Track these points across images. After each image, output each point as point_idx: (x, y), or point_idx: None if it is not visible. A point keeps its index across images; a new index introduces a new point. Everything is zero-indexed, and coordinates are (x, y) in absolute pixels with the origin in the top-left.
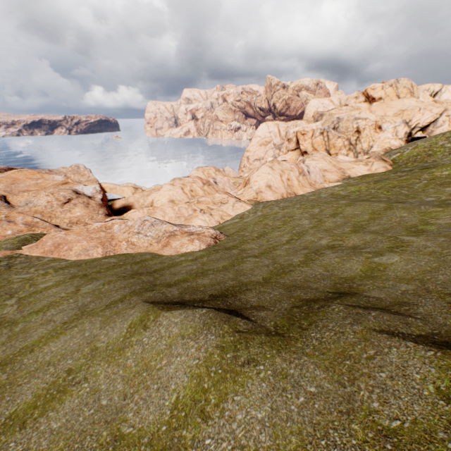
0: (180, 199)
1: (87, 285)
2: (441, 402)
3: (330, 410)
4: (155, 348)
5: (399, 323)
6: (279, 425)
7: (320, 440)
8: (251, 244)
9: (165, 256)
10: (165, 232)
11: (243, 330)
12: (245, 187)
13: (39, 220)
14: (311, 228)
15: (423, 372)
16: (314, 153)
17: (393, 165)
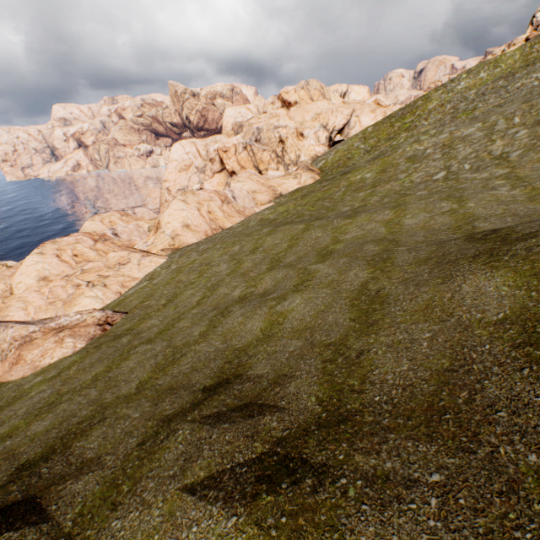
0: (57, 273)
1: None
2: None
3: None
4: None
5: (242, 441)
6: None
7: None
8: (153, 318)
9: (12, 384)
10: (13, 341)
11: None
12: (157, 232)
13: None
14: (228, 275)
15: None
16: (239, 174)
17: (321, 173)
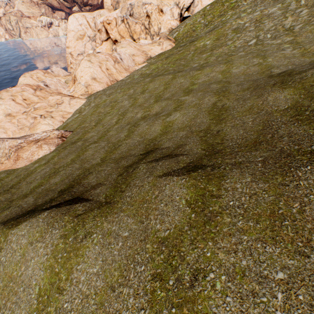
0: (16, 111)
1: None
2: (187, 208)
3: (135, 243)
4: (13, 262)
5: (173, 164)
6: (108, 269)
7: (131, 265)
8: (91, 132)
9: (21, 169)
10: (10, 148)
11: (82, 212)
12: (75, 83)
13: None
14: (130, 107)
15: (180, 194)
16: (122, 41)
17: (175, 42)
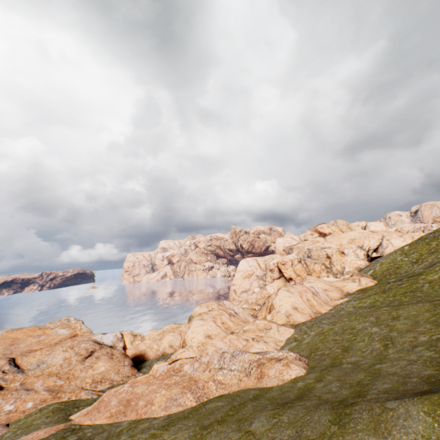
0: (215, 333)
1: (250, 425)
2: None
3: None
4: None
5: None
6: None
7: None
8: (348, 357)
9: (276, 387)
10: (251, 362)
11: None
12: (271, 312)
13: (62, 382)
14: (389, 332)
15: None
16: (307, 277)
17: (374, 279)
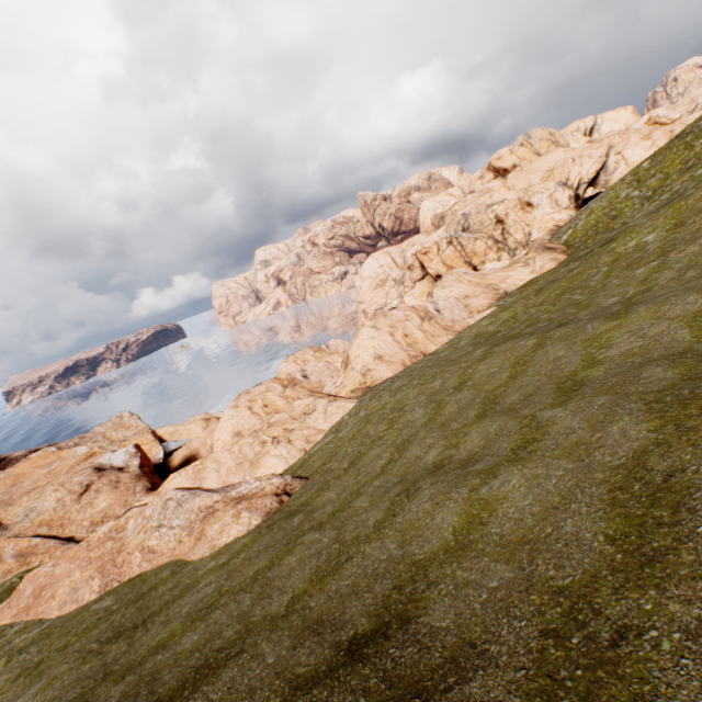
0: (249, 427)
1: (14, 701)
2: None
3: None
4: None
5: None
6: None
7: None
8: (330, 490)
9: (191, 565)
10: (198, 512)
11: None
12: (346, 369)
13: (39, 540)
14: (423, 426)
15: None
16: (444, 277)
17: (567, 250)
